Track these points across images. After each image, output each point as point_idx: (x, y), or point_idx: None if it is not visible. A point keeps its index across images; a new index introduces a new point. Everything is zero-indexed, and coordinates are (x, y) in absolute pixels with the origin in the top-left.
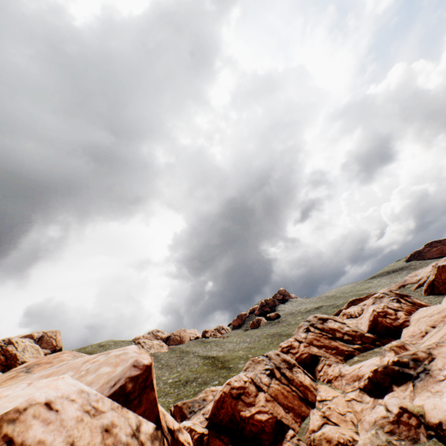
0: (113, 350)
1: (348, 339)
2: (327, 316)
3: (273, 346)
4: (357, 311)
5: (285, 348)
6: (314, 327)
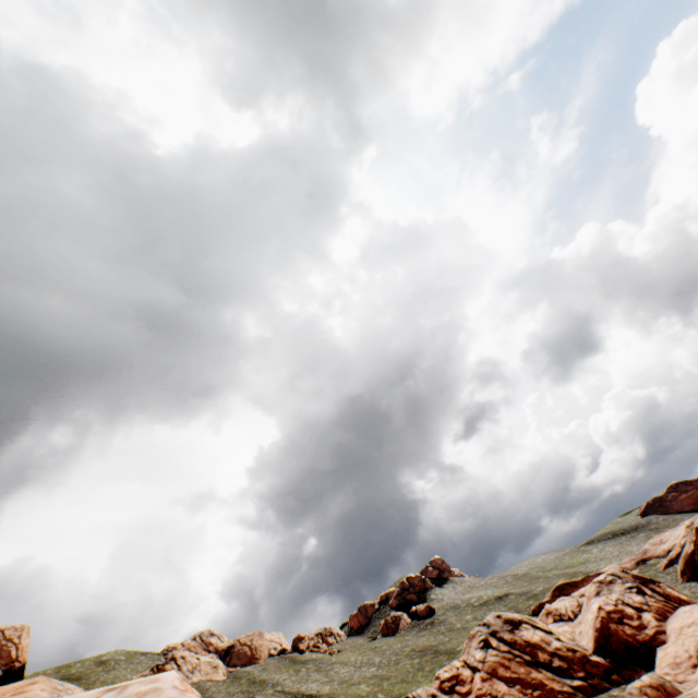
0: (133, 682)
1: (560, 667)
2: (519, 616)
3: (423, 676)
4: (571, 607)
5: (446, 682)
6: (498, 639)
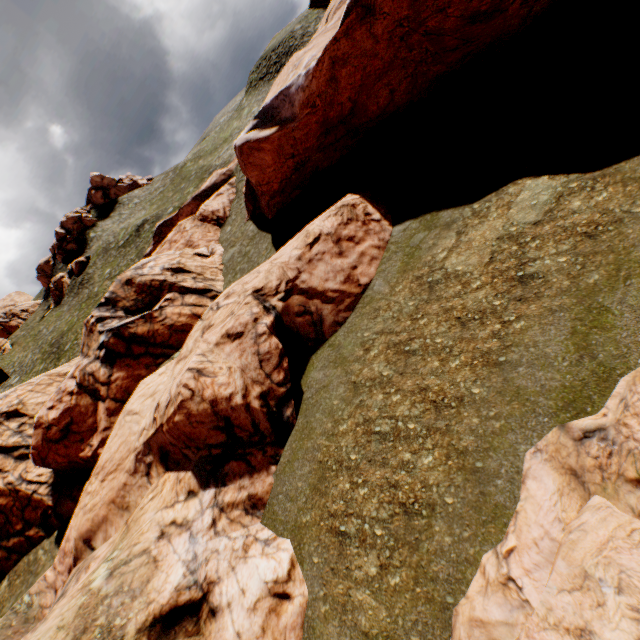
0: None
1: None
2: None
3: None
4: None
5: None
6: None
